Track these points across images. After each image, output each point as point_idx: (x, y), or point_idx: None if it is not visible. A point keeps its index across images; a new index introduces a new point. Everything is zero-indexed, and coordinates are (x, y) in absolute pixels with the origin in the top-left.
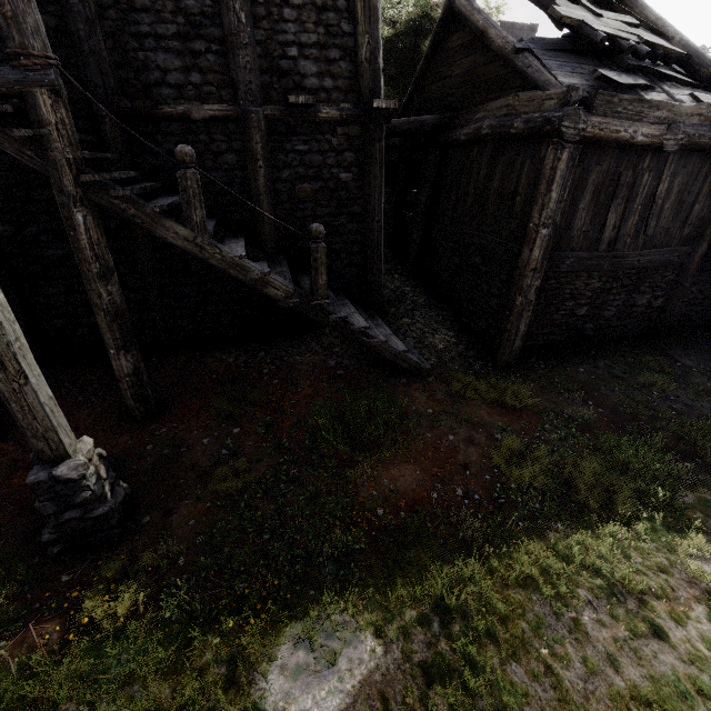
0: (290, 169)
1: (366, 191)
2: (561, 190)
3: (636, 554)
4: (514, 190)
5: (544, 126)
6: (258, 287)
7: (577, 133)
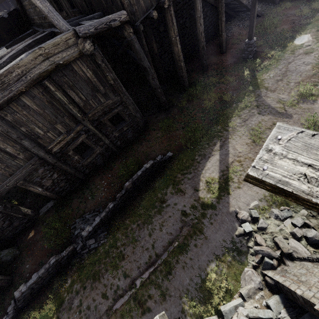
0: None
1: None
2: None
3: None
4: None
5: None
6: (242, 2)
7: None
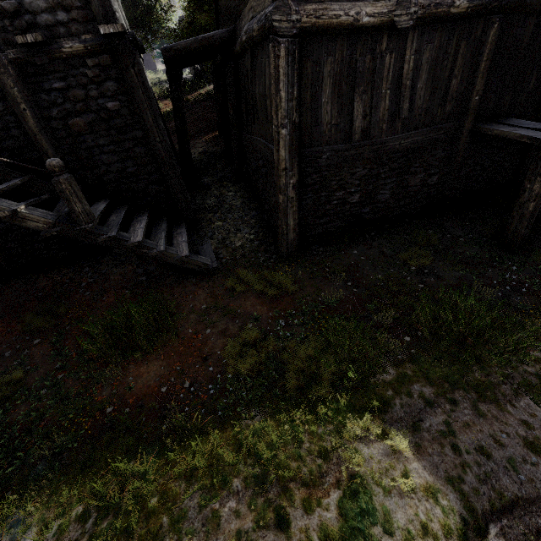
0: (57, 107)
1: (139, 116)
2: (288, 88)
3: (304, 439)
4: (265, 94)
5: (265, 23)
6: (16, 222)
7: (292, 26)
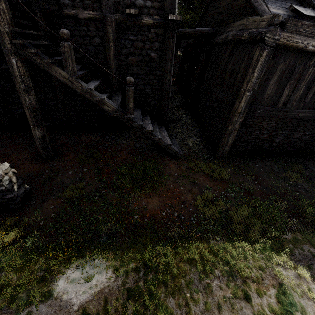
0: (126, 48)
1: (163, 64)
2: (260, 72)
3: (250, 259)
4: (238, 70)
5: (257, 36)
6: (99, 105)
7: (274, 41)
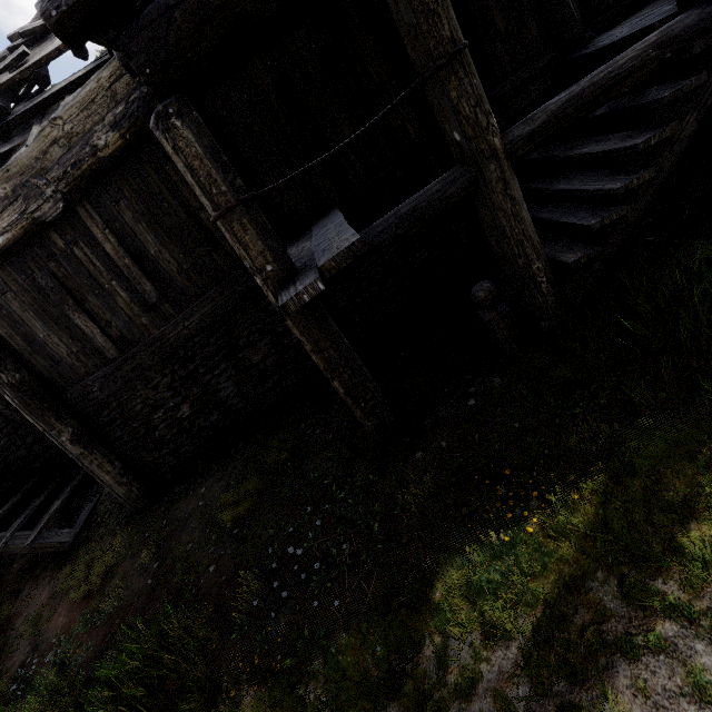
0: None
1: None
2: None
3: None
4: None
5: None
6: None
7: None
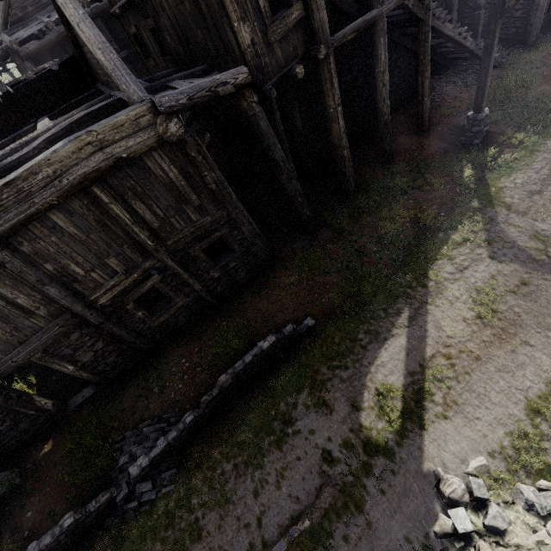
0: None
1: None
2: None
3: None
4: None
5: None
6: (464, 44)
7: None
